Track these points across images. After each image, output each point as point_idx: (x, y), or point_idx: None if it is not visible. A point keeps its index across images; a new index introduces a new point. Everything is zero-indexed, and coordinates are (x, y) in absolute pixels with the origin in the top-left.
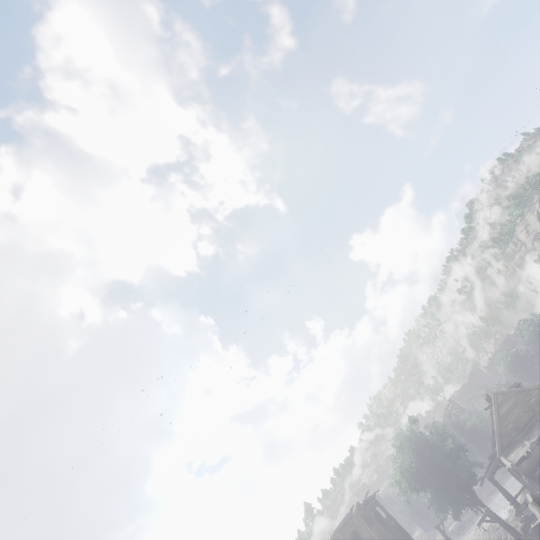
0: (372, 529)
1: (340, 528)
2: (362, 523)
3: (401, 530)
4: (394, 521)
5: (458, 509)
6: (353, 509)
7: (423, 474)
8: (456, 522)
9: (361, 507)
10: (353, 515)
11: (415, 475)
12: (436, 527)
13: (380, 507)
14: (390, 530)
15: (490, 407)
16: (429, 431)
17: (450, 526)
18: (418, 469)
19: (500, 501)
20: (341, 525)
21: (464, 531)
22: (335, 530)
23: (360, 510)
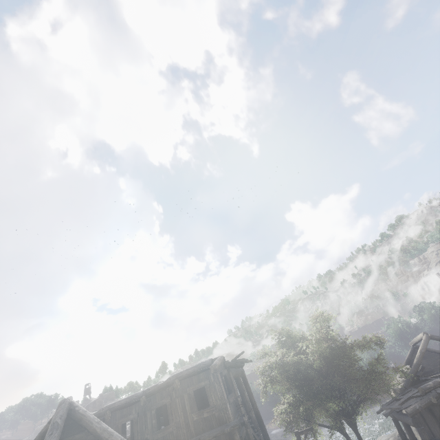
0: (229, 398)
1: (183, 375)
2: (219, 383)
3: (257, 417)
4: (254, 403)
5: (332, 426)
6: (215, 361)
7: (307, 372)
8: (282, 430)
9: (226, 365)
10: (212, 367)
11: (297, 368)
12: (296, 434)
13: (244, 380)
14: (247, 411)
15: (426, 339)
16: (329, 335)
17: (275, 430)
18: (303, 364)
19: (336, 433)
20: (187, 372)
21: (287, 439)
22: (175, 374)
23: (223, 368)
